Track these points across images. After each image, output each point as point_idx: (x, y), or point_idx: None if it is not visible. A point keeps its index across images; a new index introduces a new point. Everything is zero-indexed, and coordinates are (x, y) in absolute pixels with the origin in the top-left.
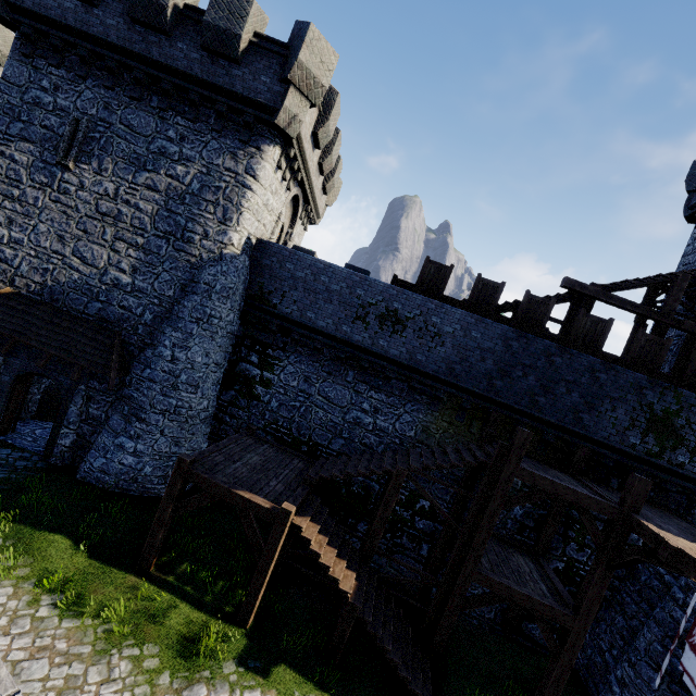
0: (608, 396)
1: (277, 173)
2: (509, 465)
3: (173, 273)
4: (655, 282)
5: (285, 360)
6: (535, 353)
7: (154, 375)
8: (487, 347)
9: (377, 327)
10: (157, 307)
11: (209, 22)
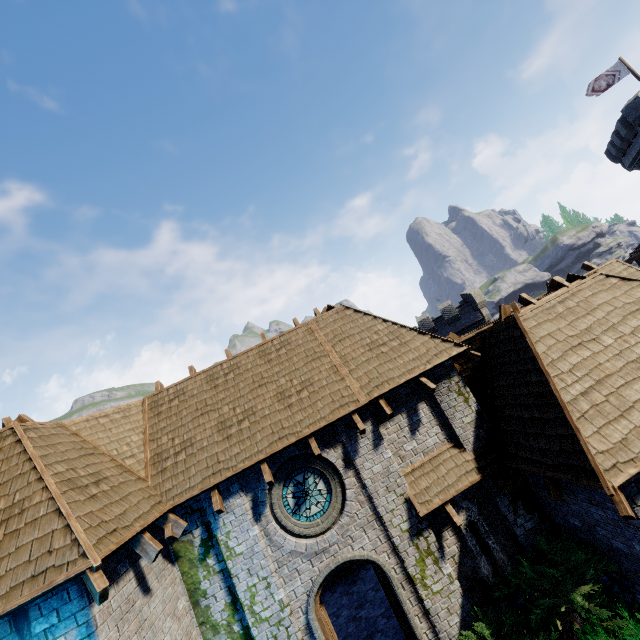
0: None
1: None
2: None
3: None
4: None
5: None
6: None
7: None
8: None
9: None
10: None
11: (447, 319)
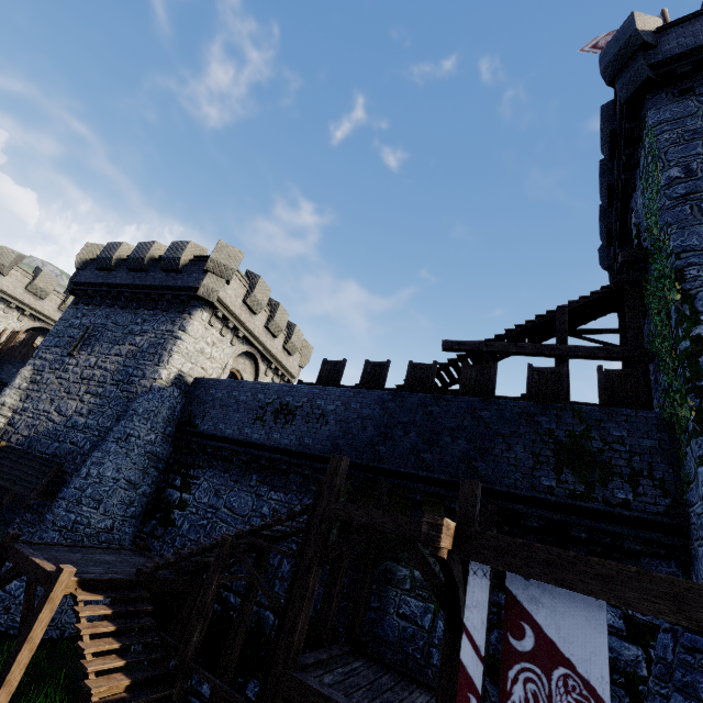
0: (498, 434)
1: (212, 330)
2: (322, 500)
3: (115, 408)
4: (535, 323)
5: (202, 477)
6: (412, 409)
7: (67, 493)
8: (366, 414)
9: (272, 422)
10: (96, 437)
11: (165, 257)
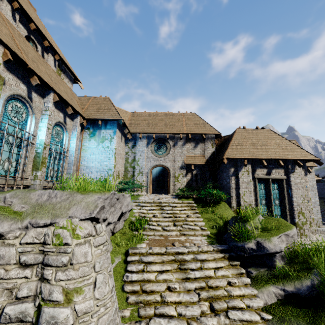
0: None
1: None
2: None
3: None
4: None
5: None
6: None
7: None
8: (322, 188)
9: None
10: None
11: None
